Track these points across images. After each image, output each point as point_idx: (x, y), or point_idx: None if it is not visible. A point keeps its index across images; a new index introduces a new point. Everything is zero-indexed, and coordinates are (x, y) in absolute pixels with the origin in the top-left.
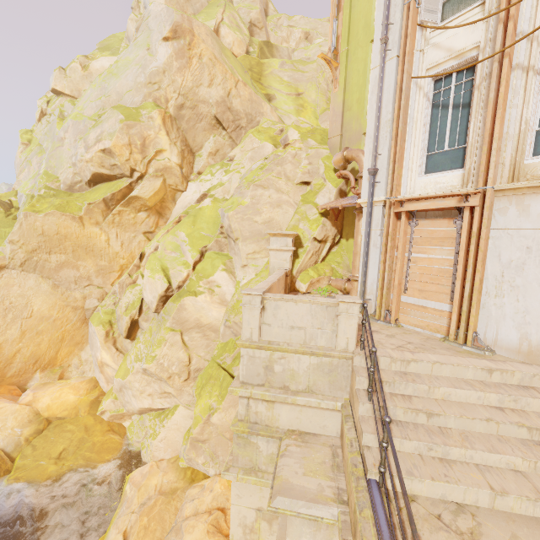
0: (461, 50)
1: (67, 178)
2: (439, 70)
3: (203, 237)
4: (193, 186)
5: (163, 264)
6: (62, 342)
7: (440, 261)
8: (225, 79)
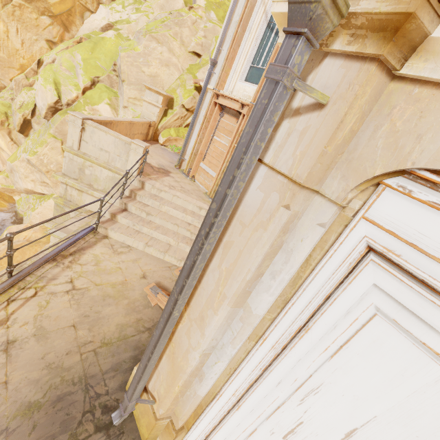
0: None
1: None
2: None
3: (98, 68)
4: (103, 10)
5: (56, 78)
6: None
7: (223, 146)
8: None
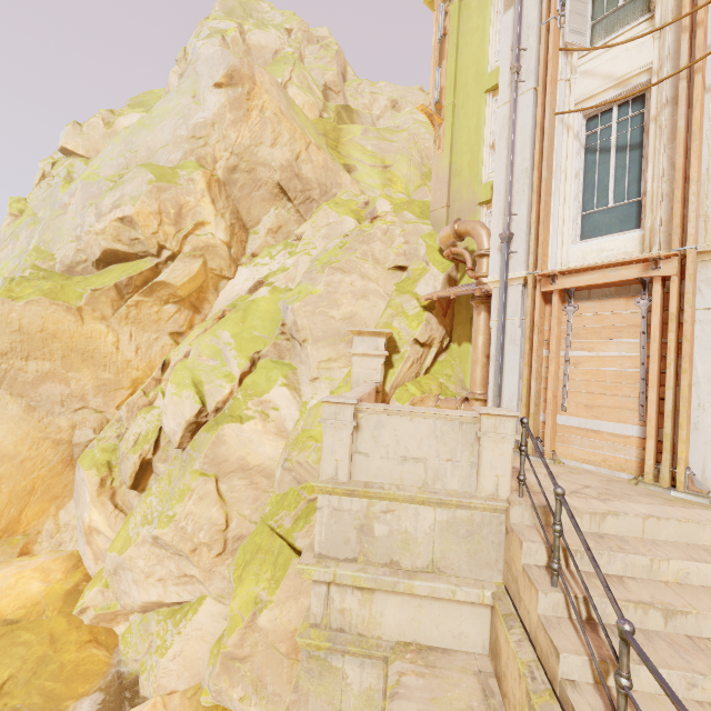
0: (625, 75)
1: (66, 256)
2: (593, 104)
3: (256, 339)
4: (245, 271)
5: (195, 376)
6: (32, 495)
7: (618, 361)
8: (293, 139)
